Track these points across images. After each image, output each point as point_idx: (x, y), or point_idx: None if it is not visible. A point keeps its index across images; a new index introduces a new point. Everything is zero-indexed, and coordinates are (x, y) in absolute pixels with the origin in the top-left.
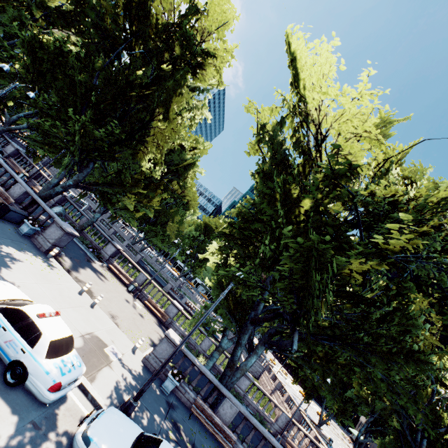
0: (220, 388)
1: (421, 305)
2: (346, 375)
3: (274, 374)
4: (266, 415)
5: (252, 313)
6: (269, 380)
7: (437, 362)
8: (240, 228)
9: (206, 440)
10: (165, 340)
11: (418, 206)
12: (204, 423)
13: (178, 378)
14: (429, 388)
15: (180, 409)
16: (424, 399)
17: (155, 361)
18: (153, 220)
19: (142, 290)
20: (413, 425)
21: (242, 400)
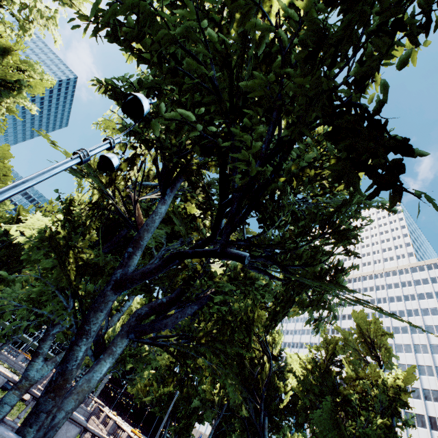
0: None
1: None
2: (265, 331)
3: (106, 416)
4: None
5: (117, 272)
6: (99, 426)
7: (270, 339)
8: (120, 105)
9: None
10: None
11: (322, 133)
12: None
13: None
14: (267, 364)
15: None
16: (264, 377)
17: None
18: None
19: None
20: (256, 408)
21: None
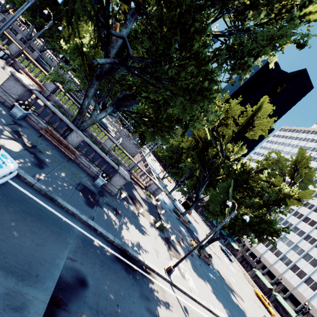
0: (69, 124)
1: (236, 112)
2: (155, 115)
3: (142, 155)
4: (122, 162)
5: (98, 70)
6: (139, 157)
7: (231, 148)
8: None
9: (52, 150)
10: (12, 79)
11: None
12: (51, 141)
13: (24, 107)
14: (221, 159)
15: (30, 130)
16: (216, 164)
17: (5, 95)
18: (46, 16)
19: (17, 61)
20: (205, 176)
21: (107, 153)
